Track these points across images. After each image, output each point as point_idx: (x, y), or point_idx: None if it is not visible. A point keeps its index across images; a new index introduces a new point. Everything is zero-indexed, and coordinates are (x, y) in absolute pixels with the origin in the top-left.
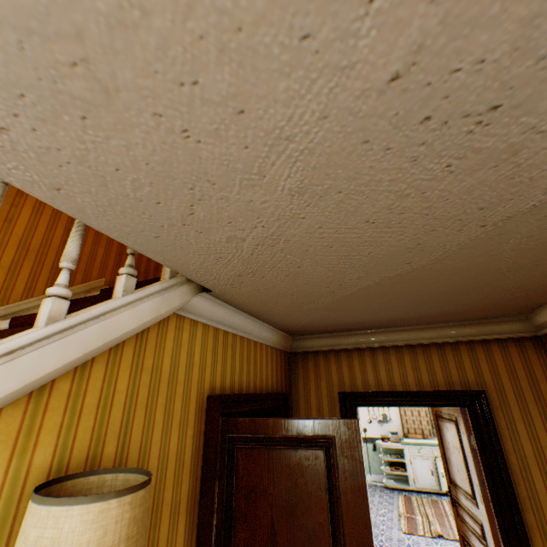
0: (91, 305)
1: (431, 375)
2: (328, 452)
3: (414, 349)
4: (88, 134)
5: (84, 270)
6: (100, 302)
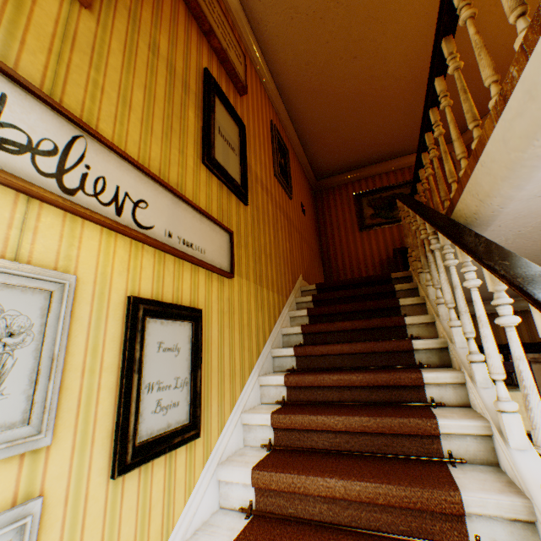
0: (387, 301)
1: (529, 332)
2: (511, 380)
3: (515, 314)
4: (540, 243)
5: (296, 270)
6: (393, 299)
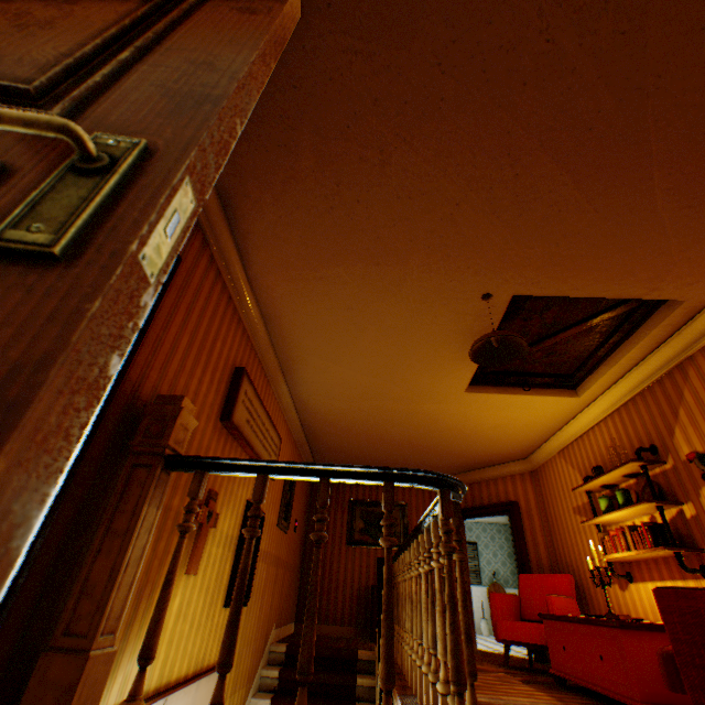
0: None
1: None
2: None
3: None
4: None
5: (271, 623)
6: None
